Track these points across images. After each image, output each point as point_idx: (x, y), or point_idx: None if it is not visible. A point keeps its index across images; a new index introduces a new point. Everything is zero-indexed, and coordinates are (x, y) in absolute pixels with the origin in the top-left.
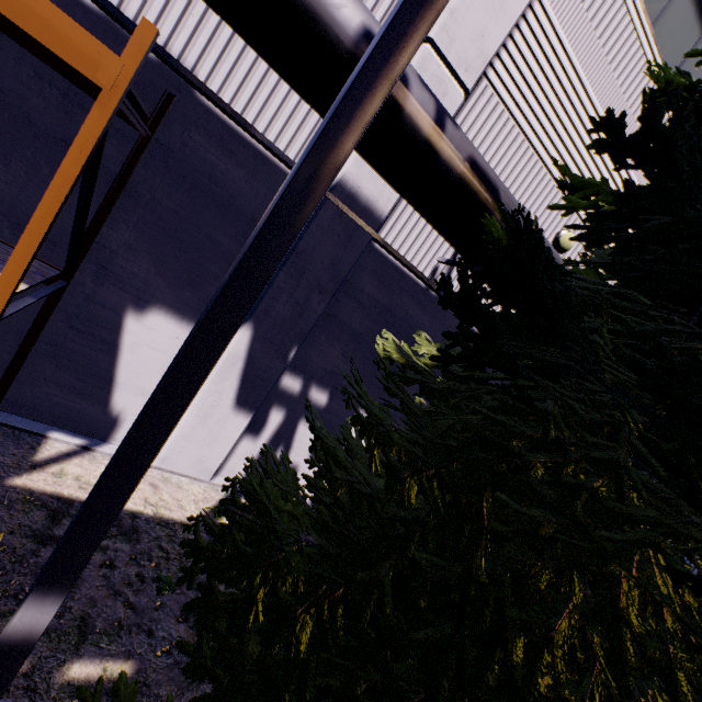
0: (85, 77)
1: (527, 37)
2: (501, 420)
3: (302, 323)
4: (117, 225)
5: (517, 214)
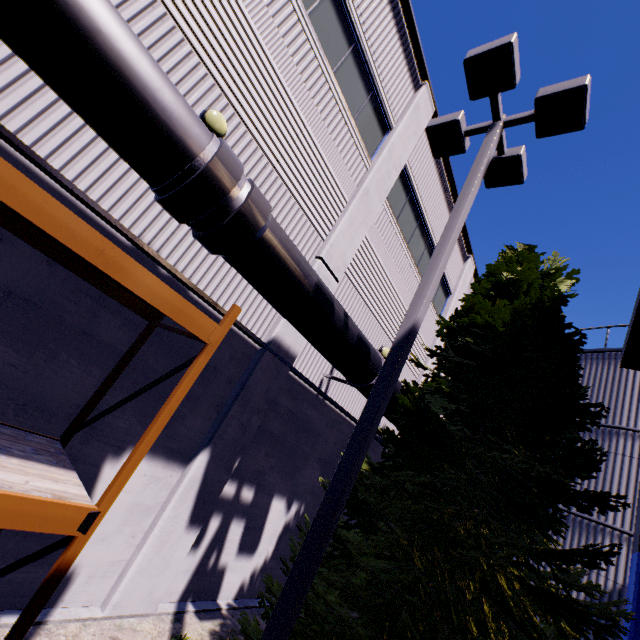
0: (118, 290)
1: (361, 252)
2: (434, 506)
3: (244, 439)
4: (114, 390)
5: (419, 399)
